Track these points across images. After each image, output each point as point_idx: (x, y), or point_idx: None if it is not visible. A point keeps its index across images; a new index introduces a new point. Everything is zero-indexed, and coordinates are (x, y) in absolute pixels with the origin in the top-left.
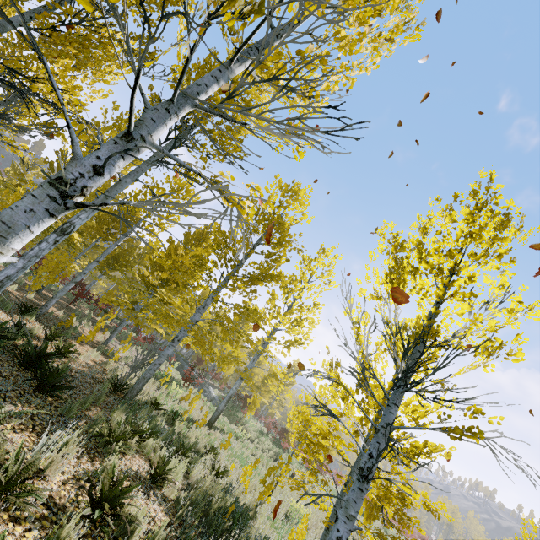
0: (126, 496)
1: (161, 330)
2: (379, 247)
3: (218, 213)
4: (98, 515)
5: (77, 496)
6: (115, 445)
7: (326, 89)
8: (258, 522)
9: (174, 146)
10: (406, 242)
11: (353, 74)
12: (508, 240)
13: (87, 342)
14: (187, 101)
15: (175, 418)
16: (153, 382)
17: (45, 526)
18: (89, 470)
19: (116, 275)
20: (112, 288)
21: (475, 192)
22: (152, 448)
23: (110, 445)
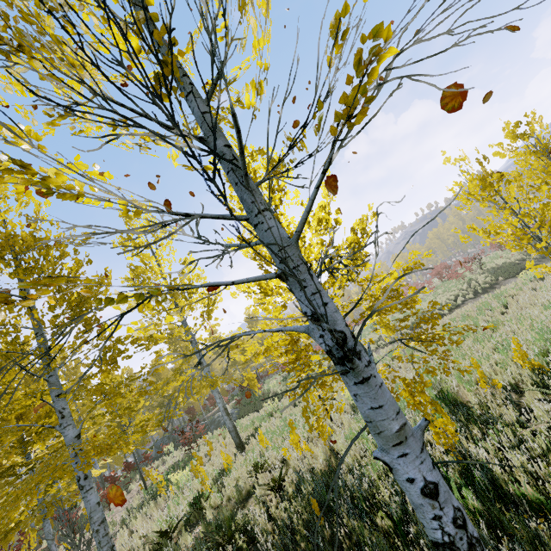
0: None
1: None
2: None
3: None
4: None
5: None
6: None
7: None
8: (343, 465)
9: None
10: None
11: None
12: None
13: None
14: None
15: (201, 505)
16: (155, 506)
17: None
18: None
19: None
20: None
21: None
22: None
23: None
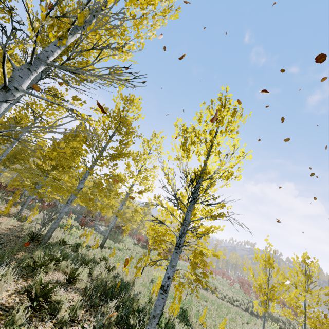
0: (52, 291)
1: (58, 197)
2: (176, 132)
3: (71, 130)
4: (36, 304)
5: (20, 300)
6: (39, 269)
7: (128, 48)
8: (135, 287)
9: (41, 77)
10: (188, 128)
11: (142, 40)
12: (237, 122)
13: (4, 215)
14: (41, 62)
15: (78, 247)
16: (60, 230)
17: (2, 318)
18: (25, 286)
19: (17, 167)
20: (16, 176)
21: (220, 98)
22: (65, 266)
23: (36, 270)
